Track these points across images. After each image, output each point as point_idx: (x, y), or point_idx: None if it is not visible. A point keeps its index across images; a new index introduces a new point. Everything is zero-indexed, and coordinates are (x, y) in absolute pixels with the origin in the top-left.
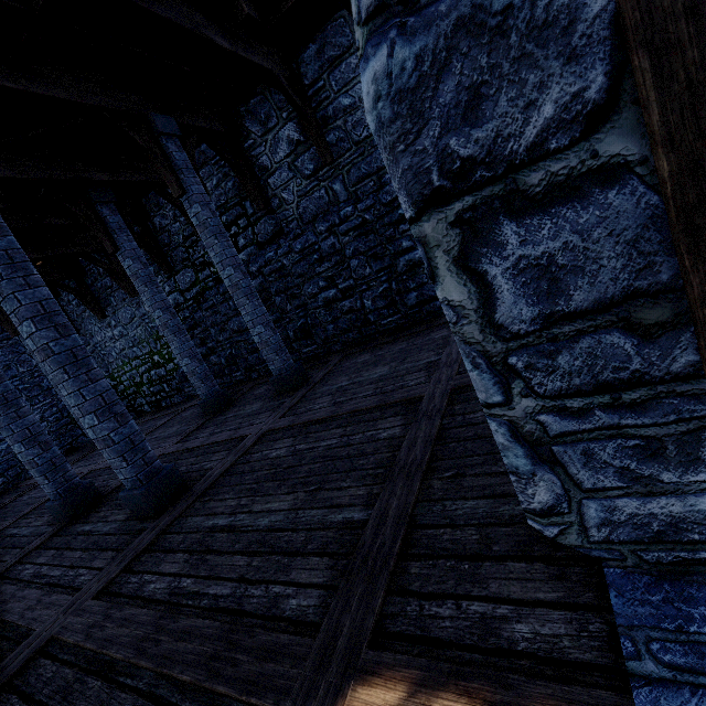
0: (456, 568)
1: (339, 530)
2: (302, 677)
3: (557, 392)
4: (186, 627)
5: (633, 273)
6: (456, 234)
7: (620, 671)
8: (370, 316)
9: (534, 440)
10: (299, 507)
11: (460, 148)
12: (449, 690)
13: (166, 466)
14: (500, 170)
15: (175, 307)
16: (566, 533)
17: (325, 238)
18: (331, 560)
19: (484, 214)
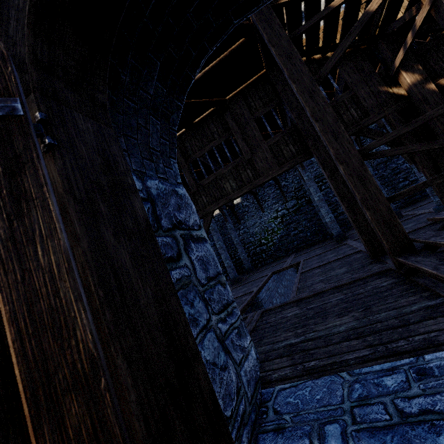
0: None
1: None
2: None
3: None
4: None
5: None
6: None
7: None
8: None
9: None
10: None
11: None
12: None
13: None
14: None
15: (282, 216)
16: None
17: None
18: None
19: None
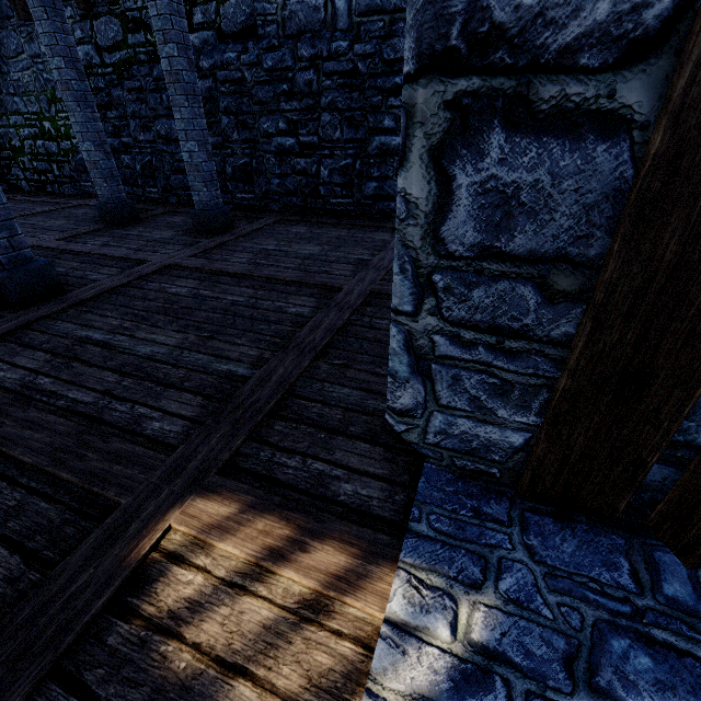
0: (313, 435)
1: (220, 378)
2: (148, 482)
3: (459, 320)
4: (36, 419)
5: (573, 237)
6: (445, 118)
7: (403, 527)
8: (321, 187)
9: (421, 354)
10: (186, 348)
11: (497, 7)
12: (274, 514)
13: (38, 258)
14: (522, 62)
15: (86, 66)
16: (411, 432)
17: (304, 69)
18: (204, 401)
19: (483, 109)
